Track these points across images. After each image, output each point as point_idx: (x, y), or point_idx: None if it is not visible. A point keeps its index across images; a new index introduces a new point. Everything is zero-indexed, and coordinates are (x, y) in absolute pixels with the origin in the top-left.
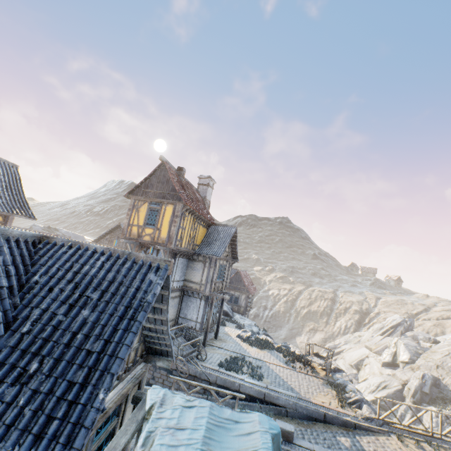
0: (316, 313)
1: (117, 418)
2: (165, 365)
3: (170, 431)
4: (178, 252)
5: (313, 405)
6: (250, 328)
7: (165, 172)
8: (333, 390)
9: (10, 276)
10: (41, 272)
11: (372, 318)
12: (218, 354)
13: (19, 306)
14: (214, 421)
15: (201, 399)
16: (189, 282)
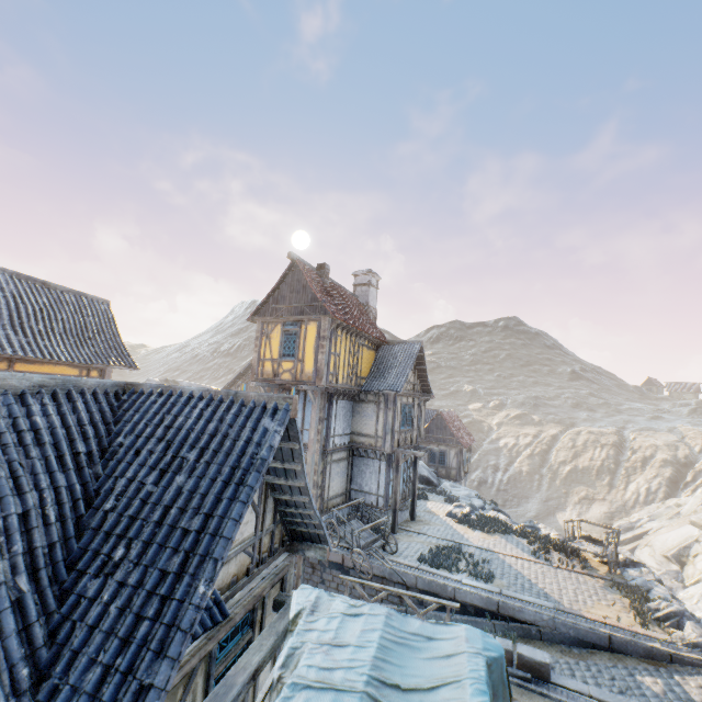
0: (588, 470)
1: (251, 629)
2: (319, 555)
3: (323, 648)
4: (335, 392)
5: (587, 622)
6: (468, 500)
7: (299, 275)
8: (624, 596)
9: (88, 439)
10: (125, 431)
11: (699, 473)
12: (418, 543)
13: (101, 477)
14: (392, 636)
15: (372, 605)
16: (359, 436)
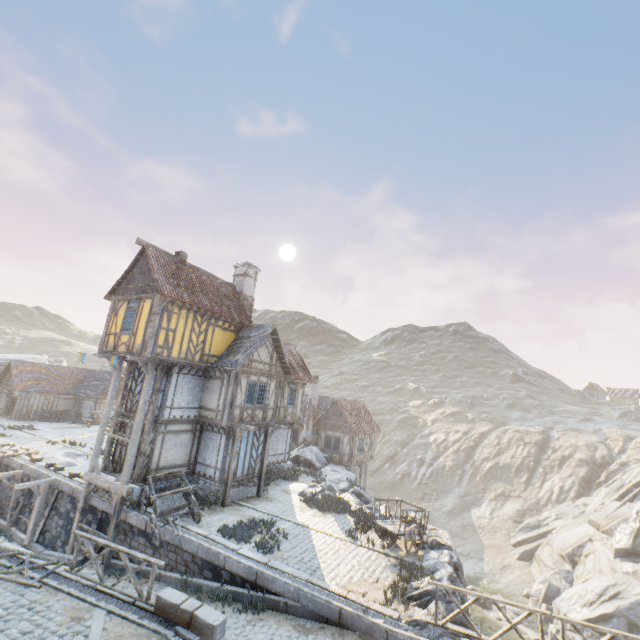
0: (509, 467)
1: None
2: None
3: None
4: (174, 365)
5: (329, 595)
6: (335, 483)
7: (148, 259)
8: (398, 575)
9: None
10: None
11: (613, 473)
12: (239, 515)
13: None
14: None
15: None
16: (205, 410)
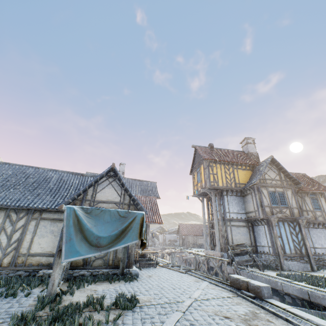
0: None
1: None
2: None
3: None
4: (222, 191)
5: None
6: None
7: (197, 151)
8: None
9: None
10: None
11: None
12: None
13: None
14: None
15: None
16: (249, 213)
